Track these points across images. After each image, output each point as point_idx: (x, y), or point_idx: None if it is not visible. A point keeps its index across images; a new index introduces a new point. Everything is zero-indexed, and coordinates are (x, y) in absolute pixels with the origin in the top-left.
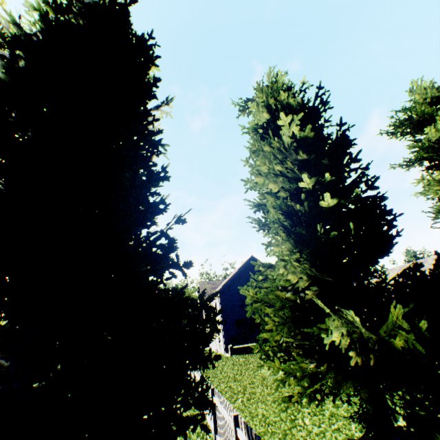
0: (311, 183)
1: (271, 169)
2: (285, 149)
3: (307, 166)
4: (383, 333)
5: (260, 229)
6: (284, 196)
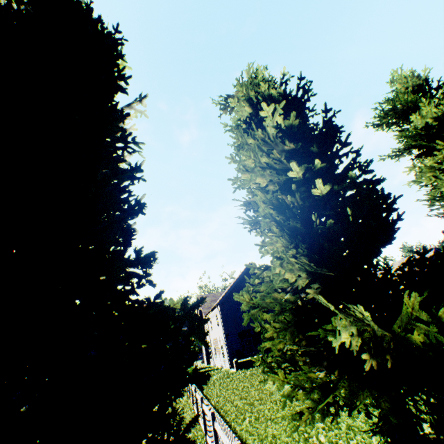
0: (301, 172)
1: (258, 162)
2: (271, 141)
3: (295, 156)
4: (398, 329)
5: (252, 229)
6: (273, 190)
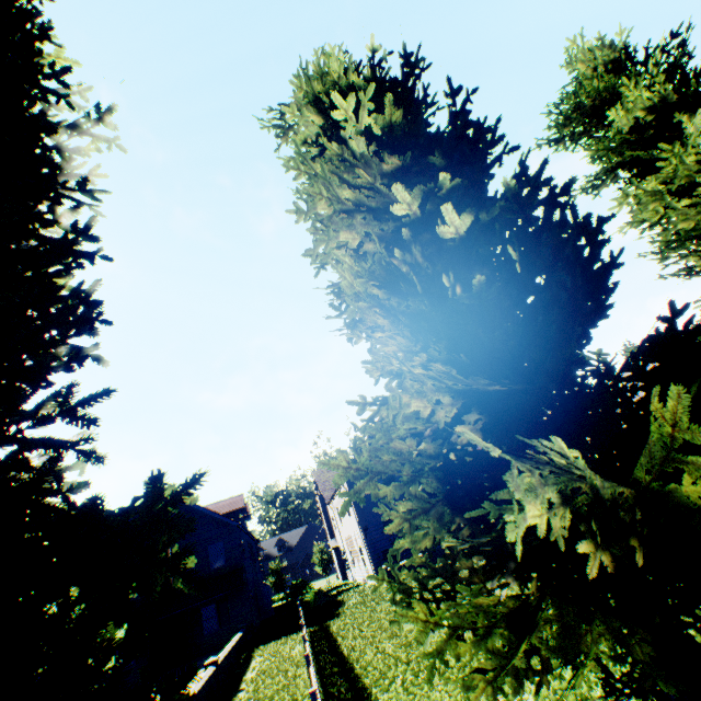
0: (416, 202)
1: (337, 202)
2: None
3: (406, 181)
4: (646, 478)
5: (354, 334)
6: (375, 251)
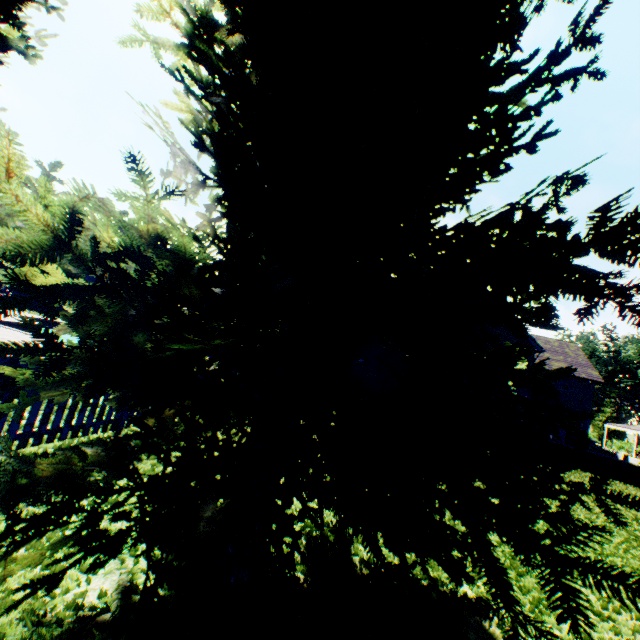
0: None
1: None
2: None
3: None
4: None
5: None
6: None
